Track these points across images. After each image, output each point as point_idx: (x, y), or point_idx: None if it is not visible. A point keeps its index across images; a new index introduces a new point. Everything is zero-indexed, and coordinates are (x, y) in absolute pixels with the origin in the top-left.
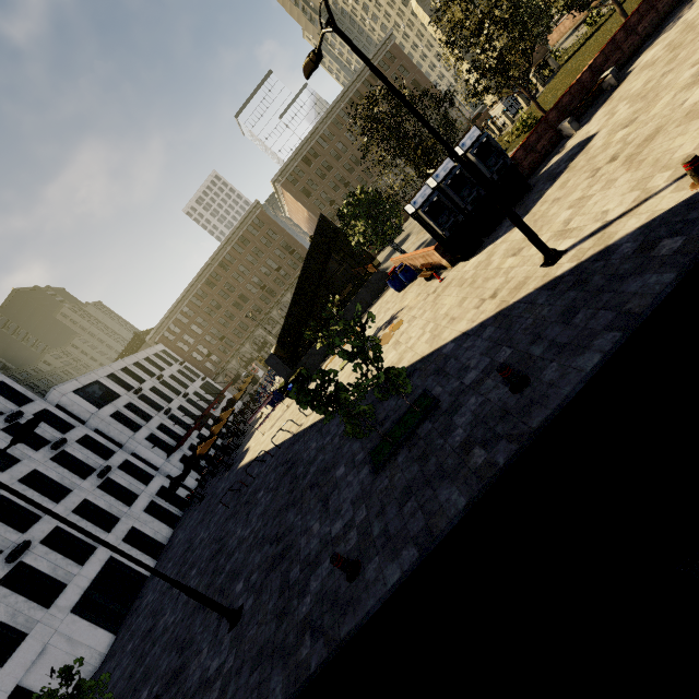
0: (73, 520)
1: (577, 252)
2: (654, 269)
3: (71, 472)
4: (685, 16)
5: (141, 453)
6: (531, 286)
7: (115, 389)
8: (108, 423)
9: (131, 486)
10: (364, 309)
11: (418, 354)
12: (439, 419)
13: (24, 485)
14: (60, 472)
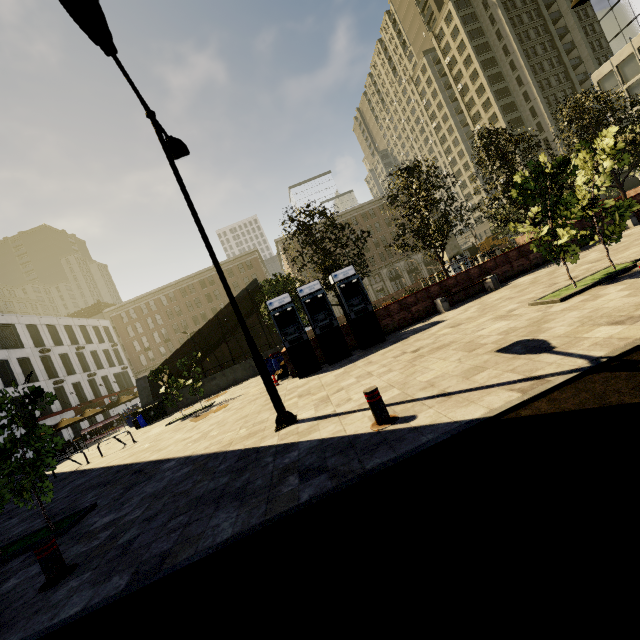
0: None
1: (292, 430)
2: (246, 508)
3: None
4: (561, 263)
5: None
6: (249, 442)
7: (24, 339)
8: None
9: None
10: (249, 376)
11: (168, 452)
12: (26, 561)
13: None
14: None
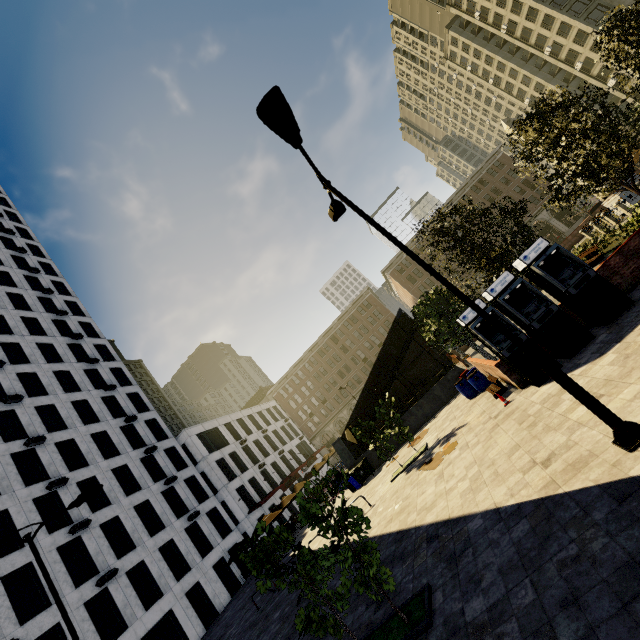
0: (156, 558)
1: None
2: None
3: (172, 508)
4: None
5: (229, 503)
6: (592, 474)
7: (227, 437)
8: (212, 467)
9: (210, 536)
10: (437, 407)
11: (448, 509)
12: None
13: (136, 512)
14: (164, 506)
